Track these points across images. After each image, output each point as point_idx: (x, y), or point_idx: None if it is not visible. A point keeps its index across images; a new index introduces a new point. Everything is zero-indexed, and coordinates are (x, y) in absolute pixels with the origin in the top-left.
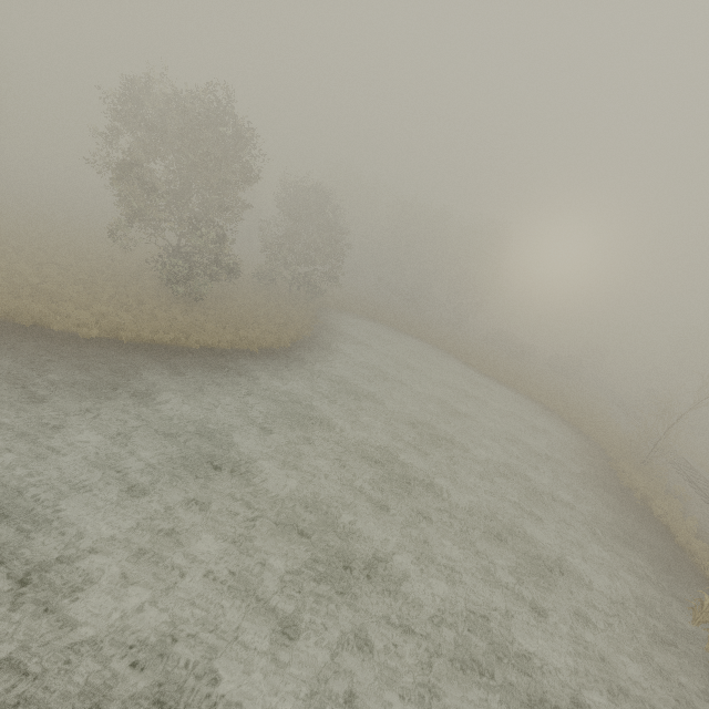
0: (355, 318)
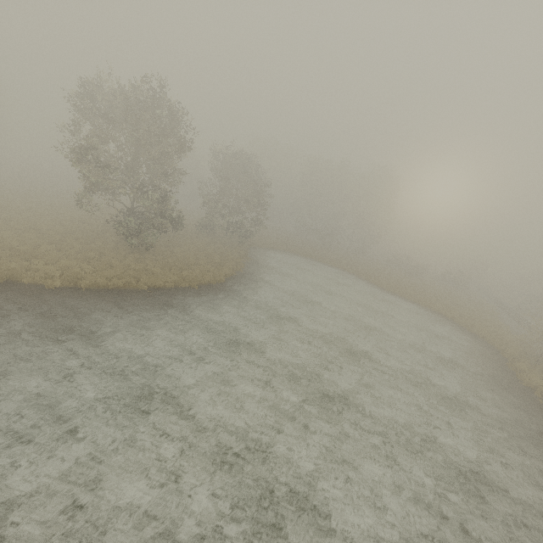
0: (279, 253)
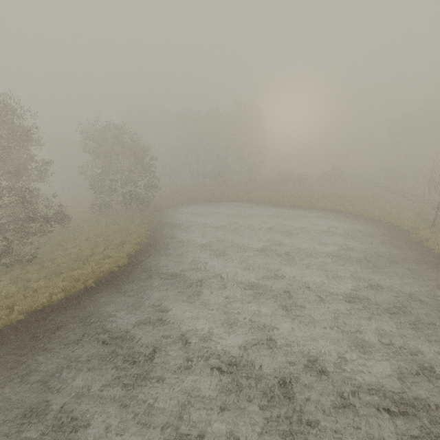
0: (183, 207)
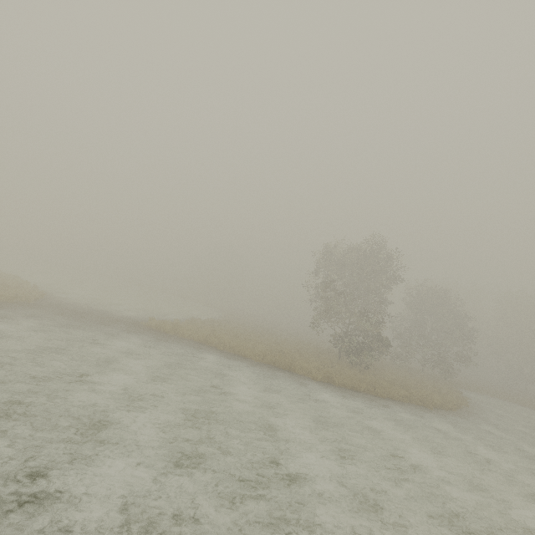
0: (499, 401)
